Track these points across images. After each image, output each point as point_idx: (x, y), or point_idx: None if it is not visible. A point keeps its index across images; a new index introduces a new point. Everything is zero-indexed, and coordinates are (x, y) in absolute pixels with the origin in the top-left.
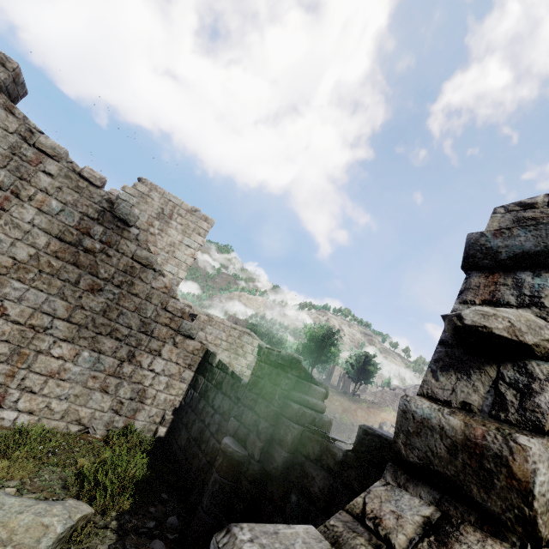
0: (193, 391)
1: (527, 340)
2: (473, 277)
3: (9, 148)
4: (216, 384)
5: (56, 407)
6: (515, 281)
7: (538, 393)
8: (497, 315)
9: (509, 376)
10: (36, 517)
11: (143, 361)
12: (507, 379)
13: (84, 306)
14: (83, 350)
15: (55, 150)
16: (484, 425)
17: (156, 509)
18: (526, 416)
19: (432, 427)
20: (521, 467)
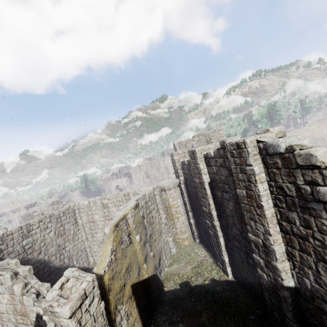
0: None
1: None
2: None
3: None
4: None
5: None
6: None
7: None
8: None
9: None
10: None
11: None
12: None
13: None
14: None
15: None
16: None
17: None
18: None
19: None
20: None
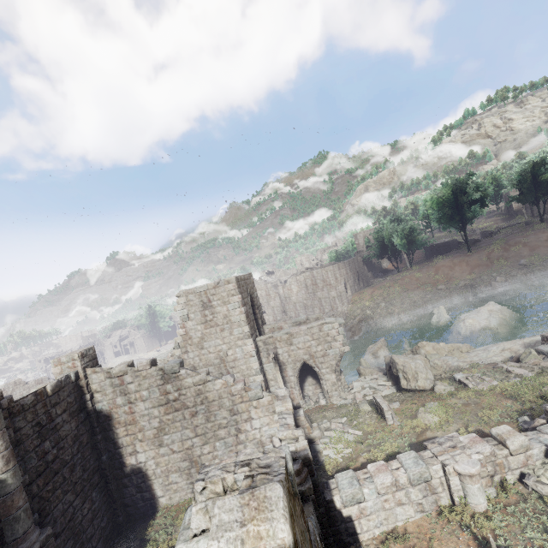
0: None
1: None
2: None
3: (111, 387)
4: None
5: None
6: None
7: None
8: None
9: None
10: None
11: (246, 428)
12: None
13: (197, 425)
14: (215, 443)
15: (122, 371)
16: None
17: None
18: None
19: None
20: None
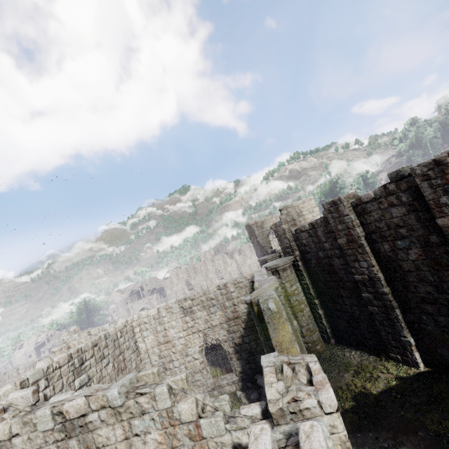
0: None
1: None
2: None
3: None
4: None
5: None
6: None
7: None
8: None
9: None
10: None
11: None
12: None
13: None
14: None
15: None
16: None
17: None
18: None
19: None
20: None
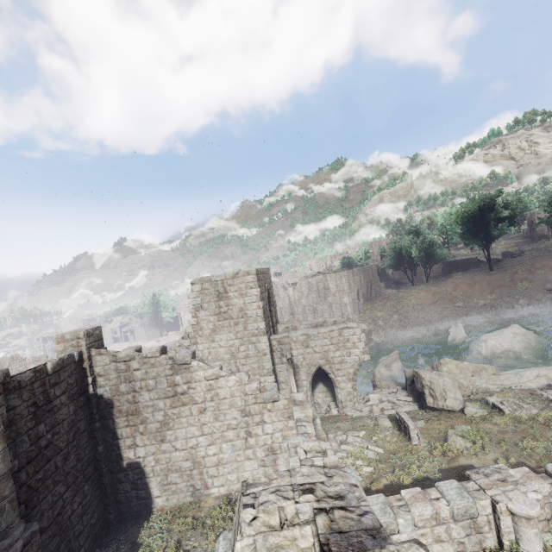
0: None
1: None
2: None
3: (115, 372)
4: None
5: (231, 478)
6: None
7: None
8: None
9: None
10: None
11: (257, 432)
12: None
13: (204, 423)
14: (222, 445)
15: (129, 355)
16: None
17: None
18: None
19: None
20: None
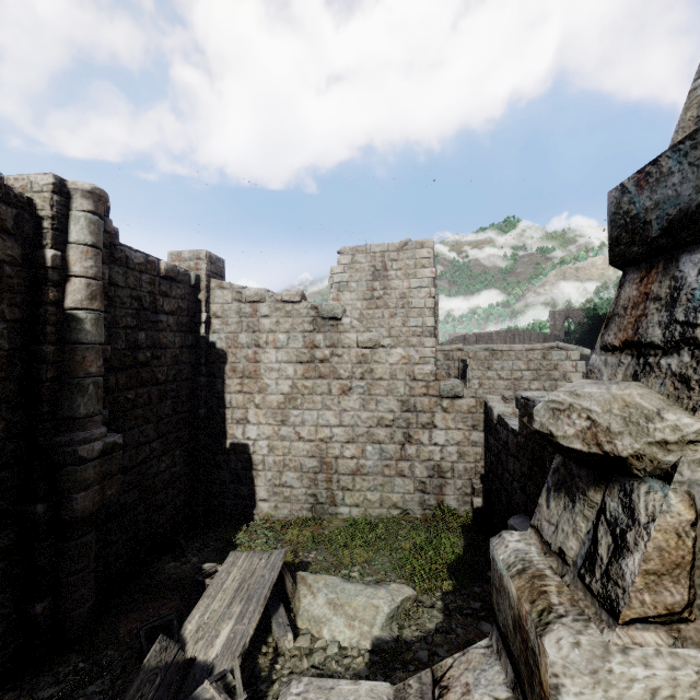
0: (489, 455)
1: (620, 450)
2: (624, 286)
3: (236, 315)
4: (503, 445)
5: (371, 497)
6: (672, 287)
7: (630, 550)
8: (574, 406)
9: (609, 511)
10: (368, 599)
11: (422, 438)
12: (605, 517)
13: (346, 409)
14: (365, 445)
15: (258, 295)
16: (533, 601)
17: (482, 588)
18: (606, 590)
19: (504, 589)
20: (544, 676)
